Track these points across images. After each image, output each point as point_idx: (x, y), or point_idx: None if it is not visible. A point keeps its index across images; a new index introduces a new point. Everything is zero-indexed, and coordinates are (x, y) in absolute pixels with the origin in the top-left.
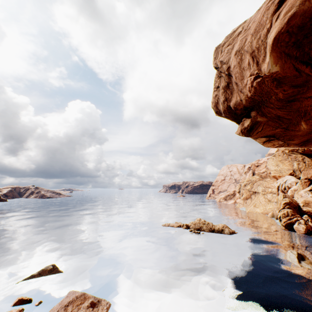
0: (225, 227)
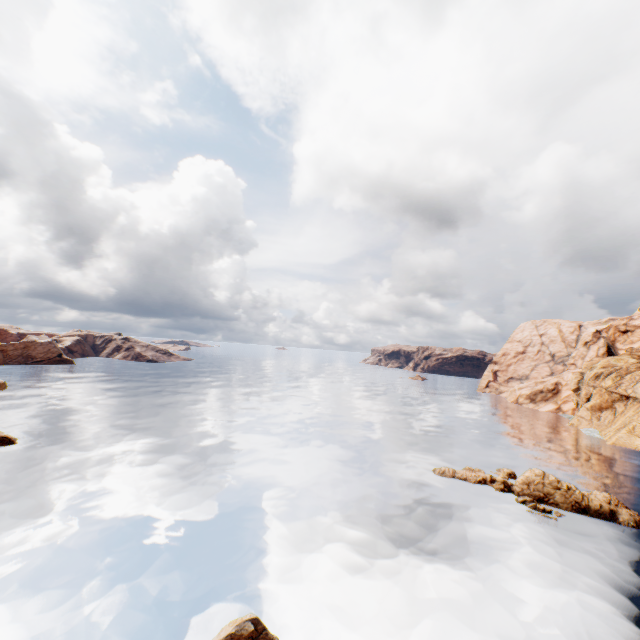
0: (615, 503)
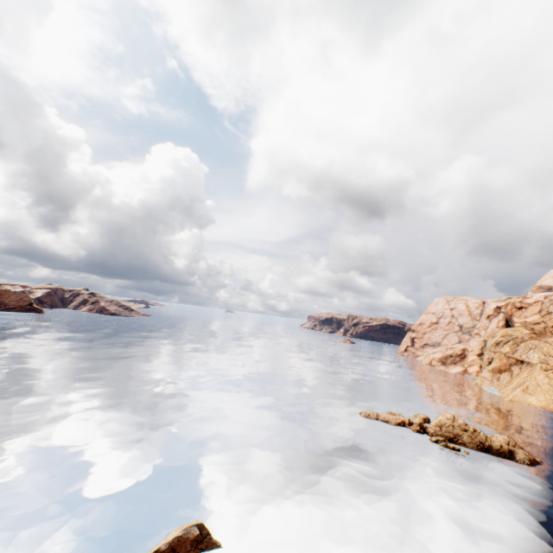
0: (513, 444)
